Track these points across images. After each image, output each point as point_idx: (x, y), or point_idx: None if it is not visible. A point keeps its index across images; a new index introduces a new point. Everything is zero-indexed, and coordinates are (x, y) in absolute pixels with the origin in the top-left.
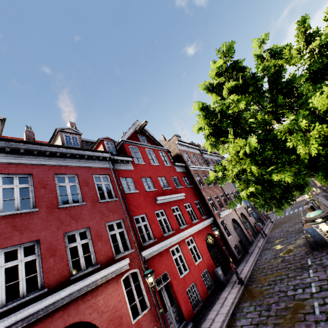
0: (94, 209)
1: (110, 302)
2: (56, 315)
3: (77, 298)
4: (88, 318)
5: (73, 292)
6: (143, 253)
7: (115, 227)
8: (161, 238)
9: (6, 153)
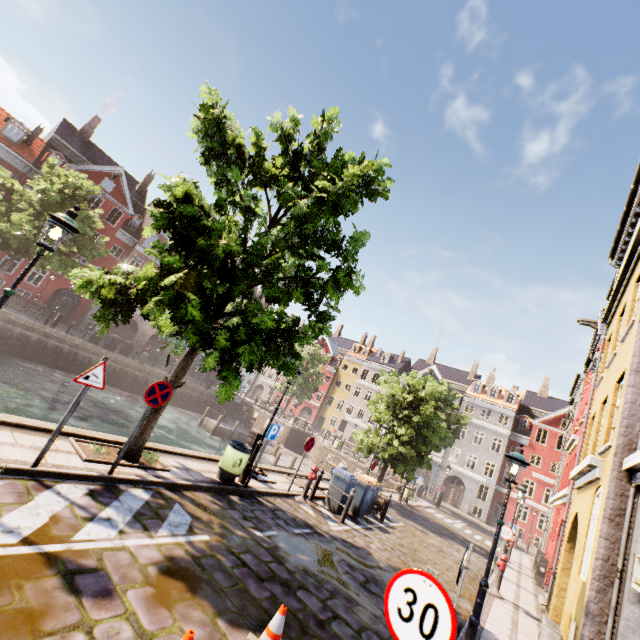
0: None
1: None
2: None
3: None
4: None
5: None
6: None
7: None
8: None
9: None
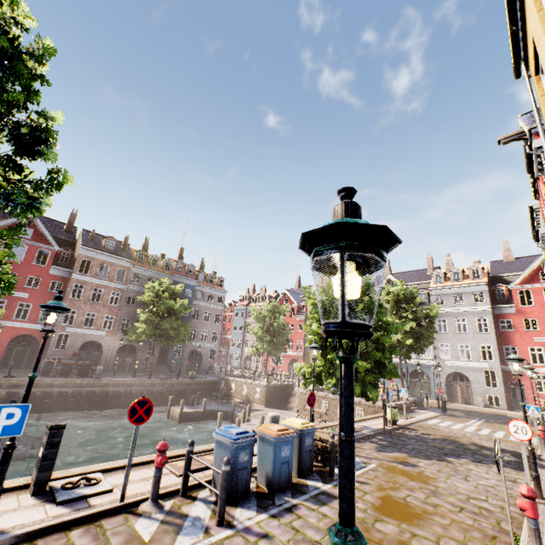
0: None
1: None
2: None
3: None
4: None
5: None
6: None
7: None
8: None
9: None
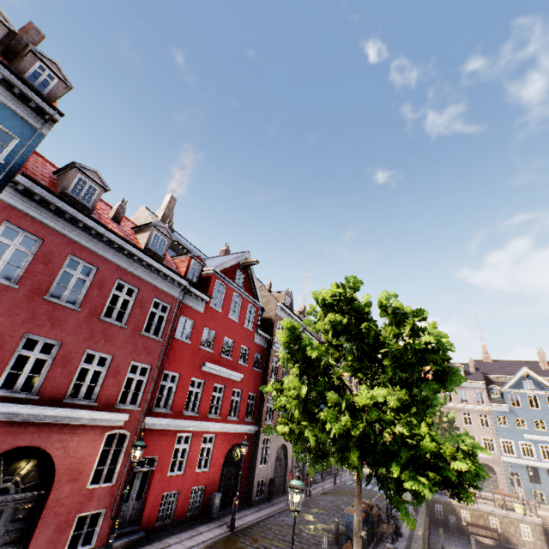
0: (130, 338)
1: (82, 450)
2: (30, 428)
3: (57, 424)
4: (53, 451)
5: (57, 416)
6: (147, 420)
7: (138, 371)
8: (178, 414)
9: (90, 234)
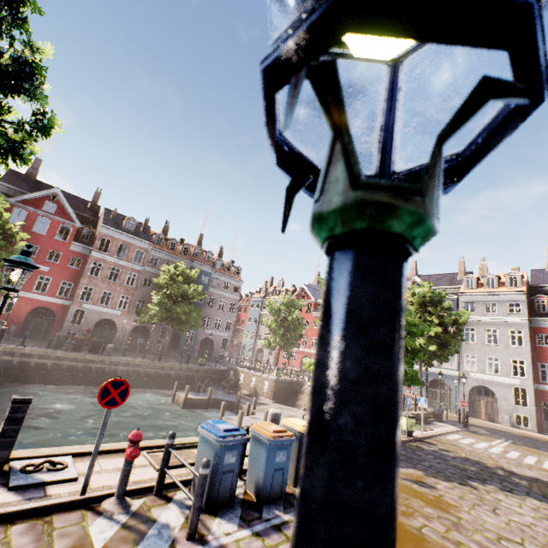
0: None
1: None
2: None
3: None
4: None
5: None
6: None
7: None
8: None
9: None
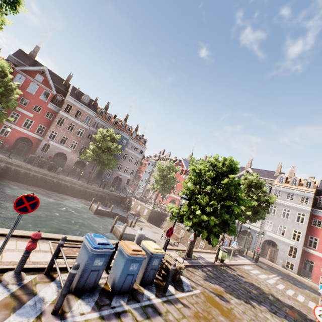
0: None
1: None
2: None
3: None
4: None
5: None
6: None
7: None
8: None
9: None
